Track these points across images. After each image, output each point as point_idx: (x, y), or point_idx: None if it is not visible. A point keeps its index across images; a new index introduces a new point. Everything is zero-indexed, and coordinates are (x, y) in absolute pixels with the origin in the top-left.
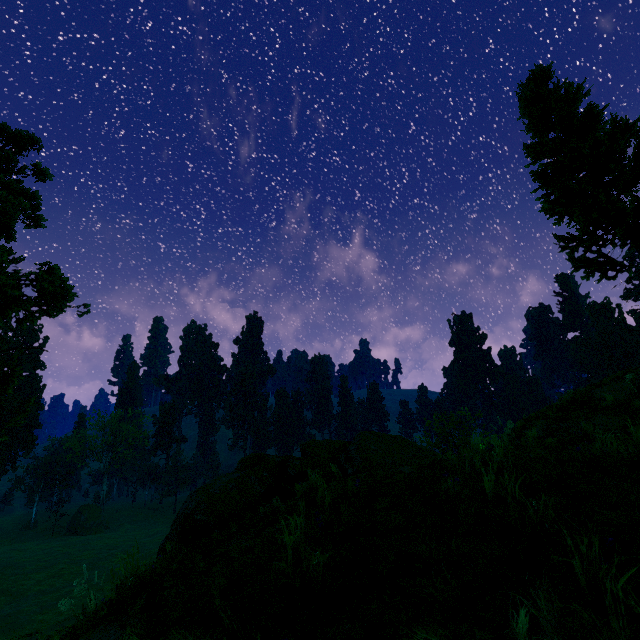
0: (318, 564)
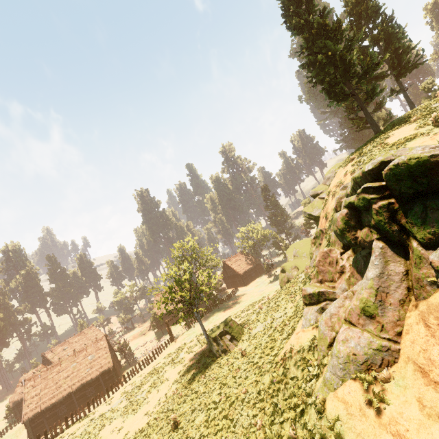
0: None
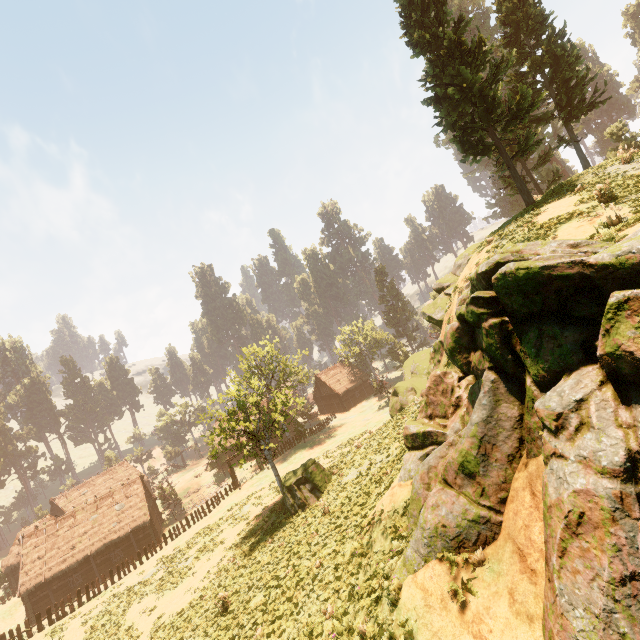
0: None
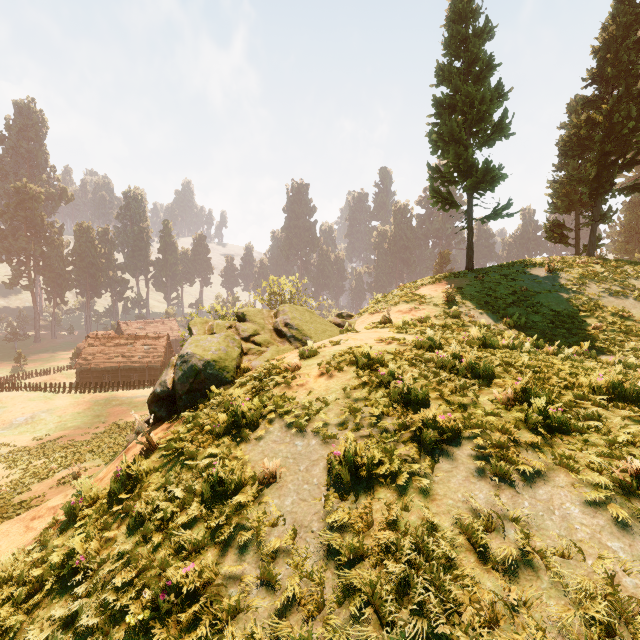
0: (420, 392)
